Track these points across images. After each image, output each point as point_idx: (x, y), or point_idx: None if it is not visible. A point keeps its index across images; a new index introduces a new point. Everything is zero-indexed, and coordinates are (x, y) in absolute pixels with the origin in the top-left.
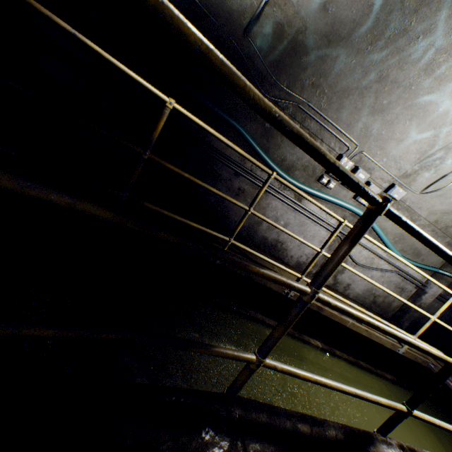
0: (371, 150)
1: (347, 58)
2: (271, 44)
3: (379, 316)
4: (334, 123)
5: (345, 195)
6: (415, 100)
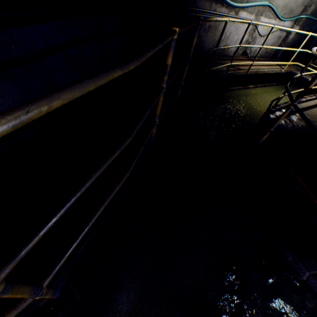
0: None
1: None
2: None
3: (268, 58)
4: None
5: None
6: None
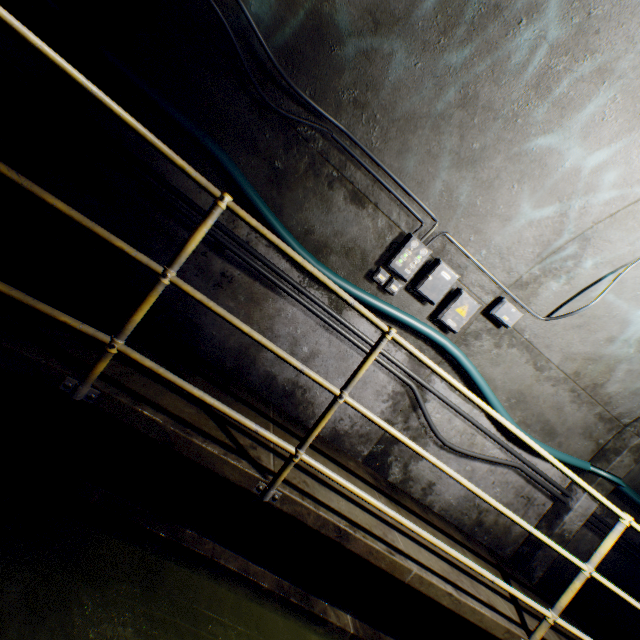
0: (461, 232)
1: (409, 57)
2: (277, 13)
3: (489, 552)
4: (395, 175)
5: (421, 309)
6: (525, 145)
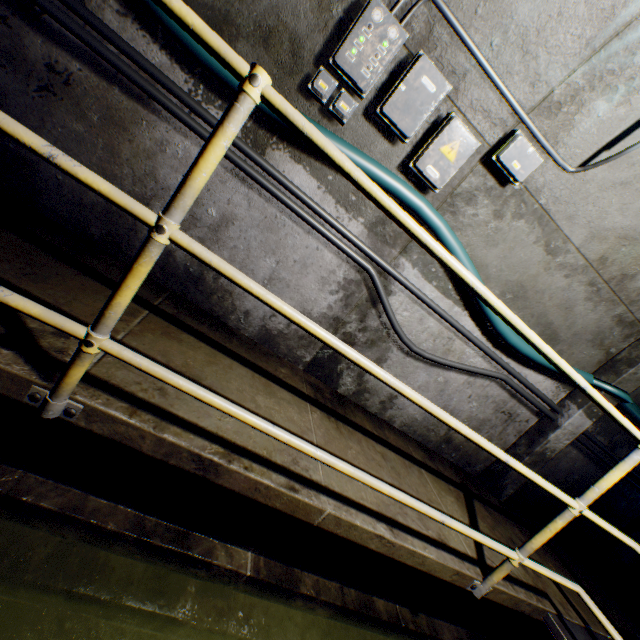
0: None
1: None
2: None
3: (455, 471)
4: None
5: (389, 153)
6: None
